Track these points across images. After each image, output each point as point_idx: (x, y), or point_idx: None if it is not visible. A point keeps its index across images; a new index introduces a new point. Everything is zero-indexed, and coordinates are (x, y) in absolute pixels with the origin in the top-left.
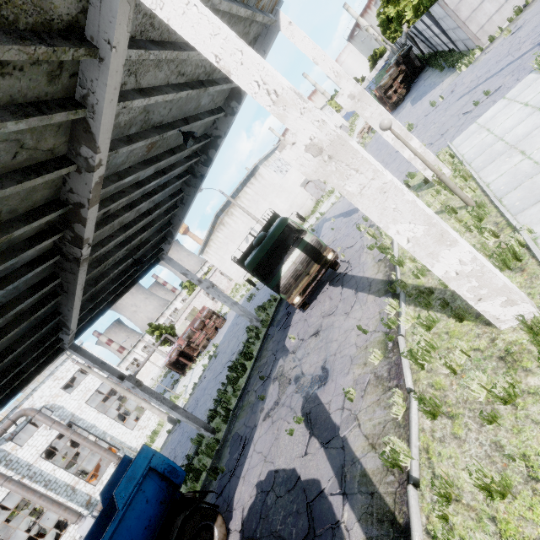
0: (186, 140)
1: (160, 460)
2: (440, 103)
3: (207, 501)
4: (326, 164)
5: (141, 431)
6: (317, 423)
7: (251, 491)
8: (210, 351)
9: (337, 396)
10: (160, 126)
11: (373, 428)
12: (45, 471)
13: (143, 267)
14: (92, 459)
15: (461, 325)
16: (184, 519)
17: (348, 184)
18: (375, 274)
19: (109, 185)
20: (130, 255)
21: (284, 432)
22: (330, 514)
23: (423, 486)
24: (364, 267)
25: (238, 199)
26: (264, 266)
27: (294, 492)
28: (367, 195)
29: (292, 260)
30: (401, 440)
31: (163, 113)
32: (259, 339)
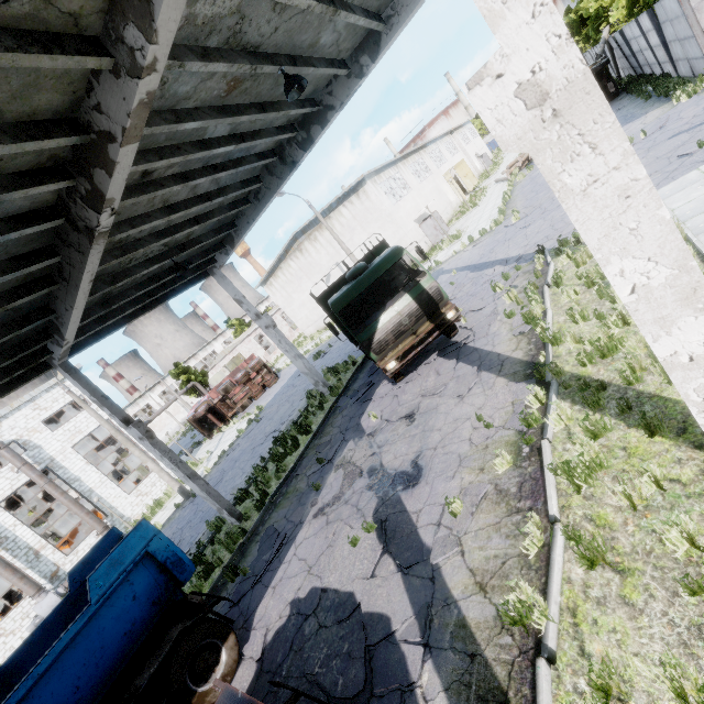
0: (288, 87)
1: (163, 544)
2: (639, 140)
3: (216, 608)
4: (545, 126)
5: (140, 498)
6: (396, 538)
7: (283, 609)
8: (251, 414)
9: (432, 506)
10: (255, 53)
11: (485, 561)
12: (3, 524)
13: (184, 279)
14: (69, 520)
15: (651, 441)
16: (182, 631)
17: (568, 171)
18: (512, 351)
19: (159, 124)
20: (169, 254)
21: (344, 539)
22: (400, 669)
23: (561, 664)
24: (496, 339)
25: (328, 220)
26: (354, 310)
27: (347, 625)
28: (595, 197)
29: (397, 309)
30: (533, 588)
31: (263, 30)
32: (323, 410)
